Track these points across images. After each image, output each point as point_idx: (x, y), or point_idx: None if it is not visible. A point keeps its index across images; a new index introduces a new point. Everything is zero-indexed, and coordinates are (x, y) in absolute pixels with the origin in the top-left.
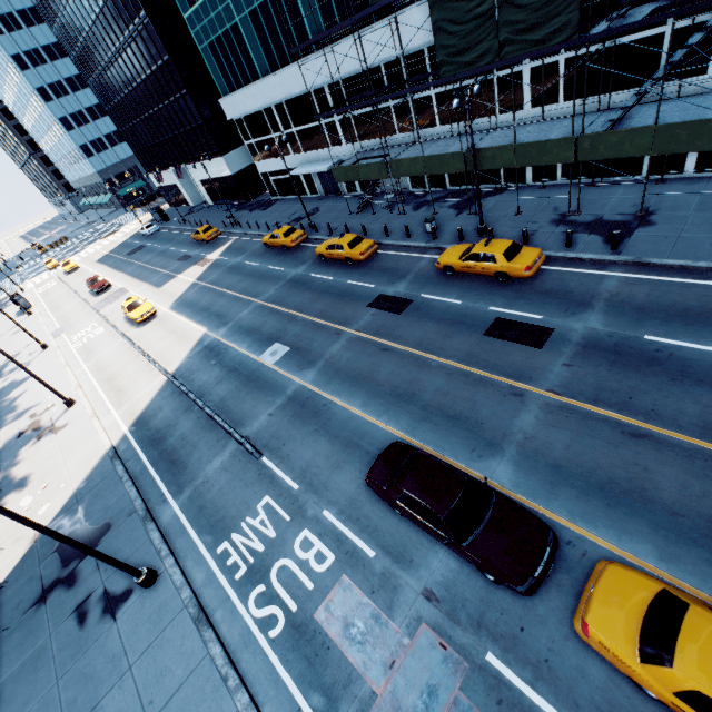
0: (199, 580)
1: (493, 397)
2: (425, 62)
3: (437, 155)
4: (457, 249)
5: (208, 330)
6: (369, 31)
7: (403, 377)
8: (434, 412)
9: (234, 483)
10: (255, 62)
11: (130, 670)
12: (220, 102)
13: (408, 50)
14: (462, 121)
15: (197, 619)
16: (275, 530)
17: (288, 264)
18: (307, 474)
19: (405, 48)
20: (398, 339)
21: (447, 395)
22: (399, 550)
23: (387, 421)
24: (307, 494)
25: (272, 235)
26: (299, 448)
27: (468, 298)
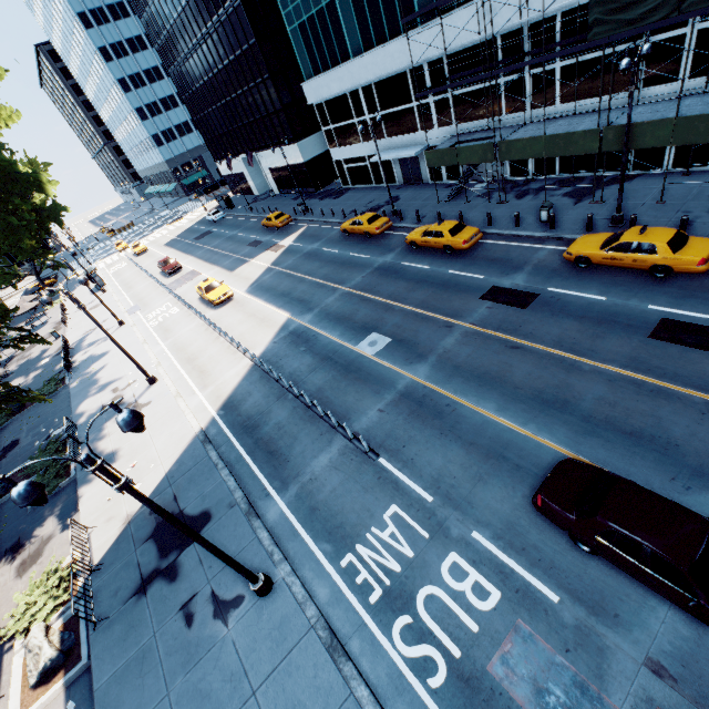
0: (323, 596)
1: (685, 414)
2: (555, 31)
3: (564, 133)
4: (594, 238)
5: (292, 316)
6: None
7: (546, 380)
8: (601, 425)
9: (348, 485)
10: (347, 42)
11: (254, 696)
12: (303, 86)
13: (536, 17)
14: (590, 98)
15: (330, 646)
16: (411, 547)
17: (373, 251)
18: (441, 484)
19: (533, 14)
20: (530, 337)
21: (615, 406)
22: (594, 598)
23: (537, 430)
24: (446, 509)
25: (353, 221)
26: (425, 453)
27: (615, 294)
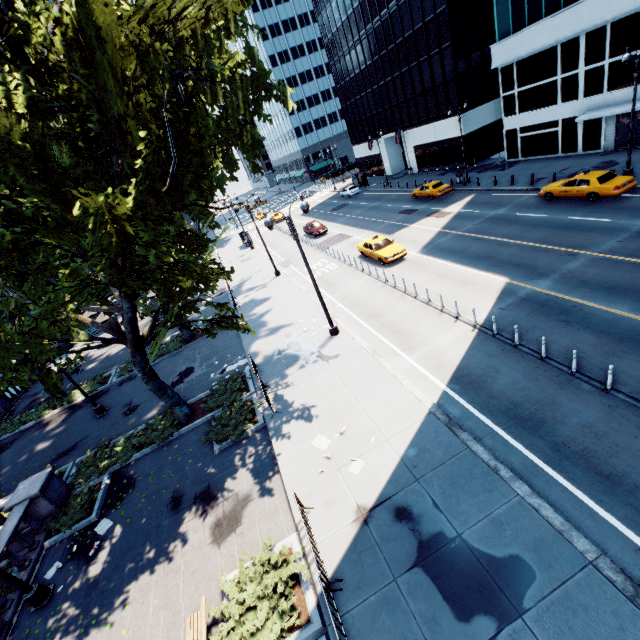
0: None
1: None
2: None
3: None
4: None
5: (512, 280)
6: None
7: None
8: None
9: None
10: None
11: None
12: (491, 48)
13: None
14: None
15: None
16: None
17: (614, 214)
18: None
19: None
20: None
21: None
22: None
23: None
24: None
25: (569, 181)
26: None
27: None
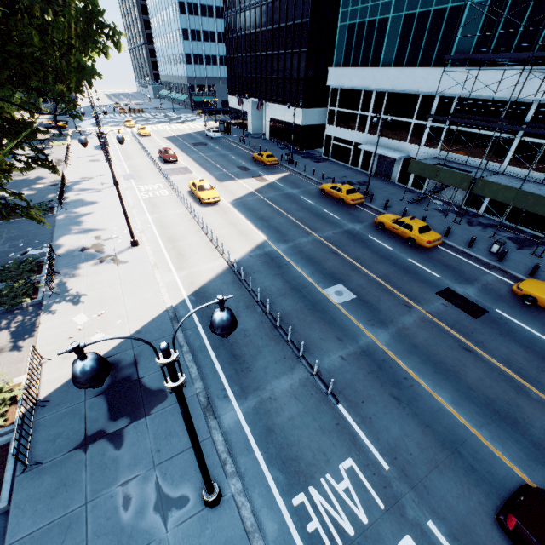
0: (271, 531)
1: None
2: None
3: (537, 194)
4: (544, 286)
5: (268, 239)
6: (519, 71)
7: (497, 393)
8: None
9: (307, 419)
10: (383, 53)
11: None
12: (329, 70)
13: None
14: None
15: None
16: (366, 512)
17: (344, 216)
18: (398, 456)
19: None
20: (481, 345)
21: None
22: None
23: (490, 438)
24: (402, 484)
25: (334, 186)
26: (383, 417)
27: None
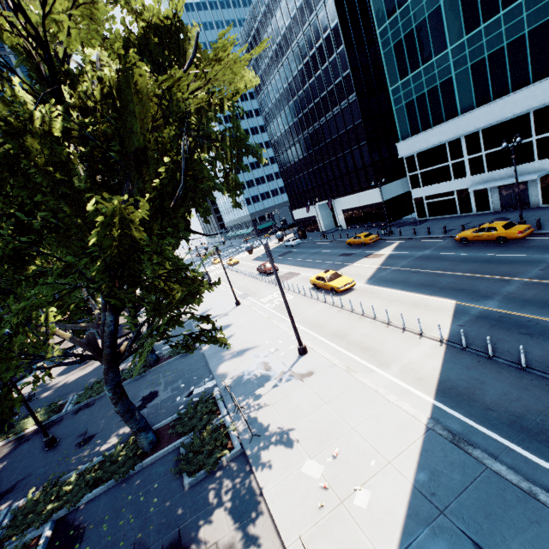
0: None
1: None
2: None
3: None
4: None
5: (460, 301)
6: None
7: None
8: None
9: None
10: (457, 104)
11: None
12: (397, 145)
13: None
14: None
15: None
16: None
17: (525, 251)
18: None
19: None
20: None
21: None
22: None
23: None
24: None
25: (479, 228)
26: None
27: None
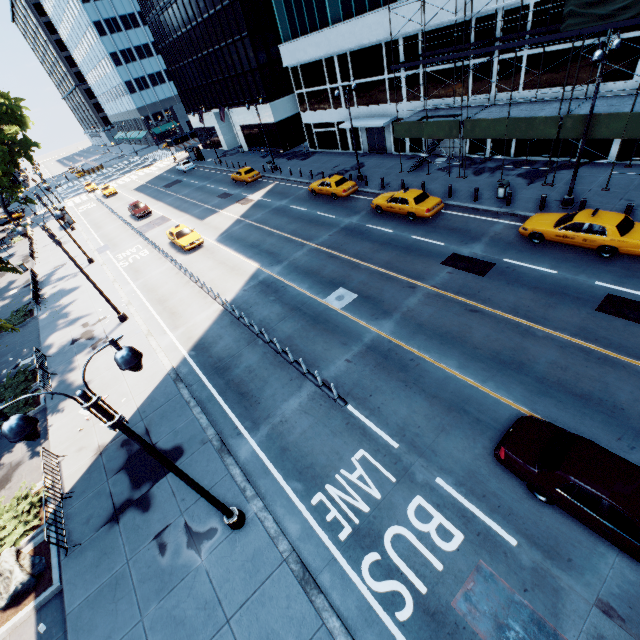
0: (294, 531)
1: (629, 381)
2: (526, 19)
3: (527, 118)
4: (548, 217)
5: (261, 266)
6: None
7: (503, 343)
8: (554, 387)
9: (318, 428)
10: (327, 8)
11: (228, 624)
12: (280, 48)
13: (510, 4)
14: (550, 87)
15: (302, 579)
16: (379, 490)
17: (339, 212)
18: (406, 433)
19: (509, 1)
20: (487, 302)
21: (567, 370)
22: (550, 543)
23: (495, 388)
24: (411, 455)
25: (322, 182)
26: (391, 402)
27: (565, 269)
